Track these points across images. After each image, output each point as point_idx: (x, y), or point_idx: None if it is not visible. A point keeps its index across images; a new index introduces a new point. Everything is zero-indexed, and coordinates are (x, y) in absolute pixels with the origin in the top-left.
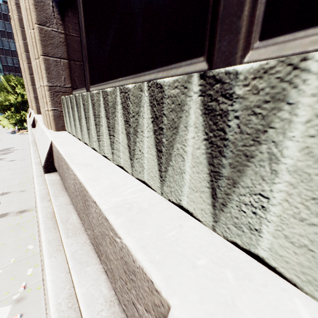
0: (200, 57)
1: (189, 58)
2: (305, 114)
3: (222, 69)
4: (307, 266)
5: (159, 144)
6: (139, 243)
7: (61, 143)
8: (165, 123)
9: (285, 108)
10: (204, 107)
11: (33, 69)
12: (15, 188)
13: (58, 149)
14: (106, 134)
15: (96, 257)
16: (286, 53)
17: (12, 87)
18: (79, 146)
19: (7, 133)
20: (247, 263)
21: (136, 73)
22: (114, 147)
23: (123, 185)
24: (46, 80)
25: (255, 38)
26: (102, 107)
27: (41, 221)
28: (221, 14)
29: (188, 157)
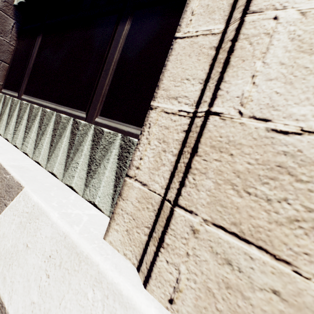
0: (84, 112)
1: (81, 110)
2: (89, 139)
3: (79, 120)
4: (81, 185)
5: (52, 142)
6: (20, 175)
7: None
8: (58, 133)
9: (87, 136)
10: (72, 130)
11: None
12: None
13: None
14: (22, 130)
15: None
16: (103, 123)
17: None
18: None
19: None
20: (66, 188)
21: (58, 104)
22: (25, 140)
23: (23, 160)
24: None
25: (99, 114)
26: (26, 113)
27: None
28: (93, 101)
29: (62, 149)
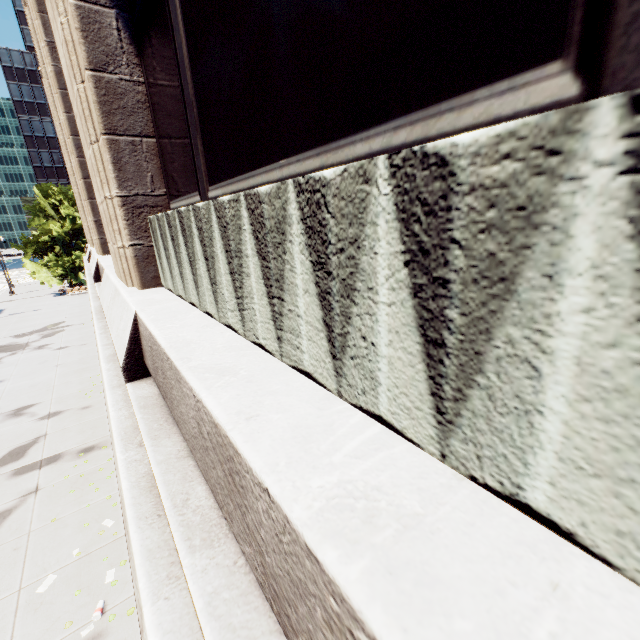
0: (548, 64)
1: (503, 75)
2: None
3: None
4: None
5: (432, 324)
6: None
7: (156, 318)
8: (459, 266)
9: None
10: None
11: (89, 165)
12: (71, 402)
13: (153, 333)
14: (259, 294)
15: (267, 609)
16: None
17: (54, 206)
18: (196, 321)
19: (51, 296)
20: None
21: (327, 141)
22: (282, 325)
23: (327, 428)
24: (115, 184)
25: None
26: (246, 233)
27: (129, 500)
28: None
29: (559, 369)
